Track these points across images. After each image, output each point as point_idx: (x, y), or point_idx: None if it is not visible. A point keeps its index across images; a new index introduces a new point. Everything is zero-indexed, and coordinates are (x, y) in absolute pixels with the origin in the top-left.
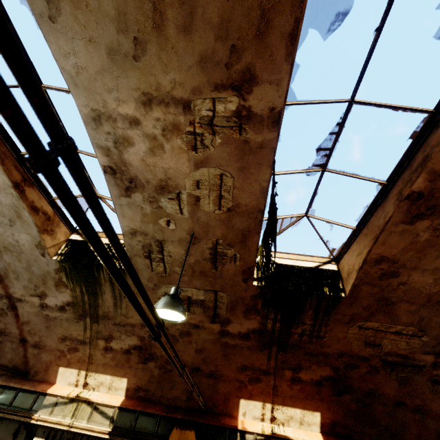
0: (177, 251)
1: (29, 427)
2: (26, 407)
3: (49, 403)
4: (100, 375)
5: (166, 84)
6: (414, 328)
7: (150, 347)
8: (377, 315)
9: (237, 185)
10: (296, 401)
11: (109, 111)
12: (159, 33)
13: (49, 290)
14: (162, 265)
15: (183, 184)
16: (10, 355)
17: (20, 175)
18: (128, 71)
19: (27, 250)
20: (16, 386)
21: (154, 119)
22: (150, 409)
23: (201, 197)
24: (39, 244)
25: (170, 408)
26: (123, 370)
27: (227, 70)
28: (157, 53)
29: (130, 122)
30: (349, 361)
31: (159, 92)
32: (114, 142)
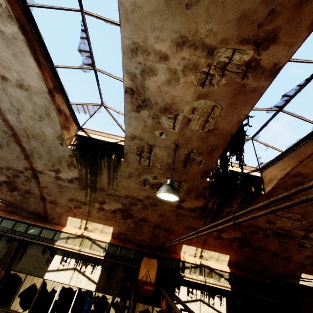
0: (161, 153)
1: (51, 249)
2: (49, 238)
3: (64, 237)
4: (95, 224)
5: (202, 31)
6: (300, 216)
7: (129, 210)
8: None
9: (222, 115)
10: (216, 248)
11: (147, 45)
12: None
13: (63, 168)
14: (148, 161)
15: (182, 109)
16: (34, 206)
17: (52, 84)
18: (176, 16)
19: (50, 139)
20: (41, 225)
21: (180, 57)
22: (128, 245)
23: (192, 120)
24: (60, 136)
25: (140, 246)
26: (110, 222)
27: (257, 28)
28: (207, 5)
29: (160, 57)
30: (253, 230)
31: (194, 37)
32: (141, 71)
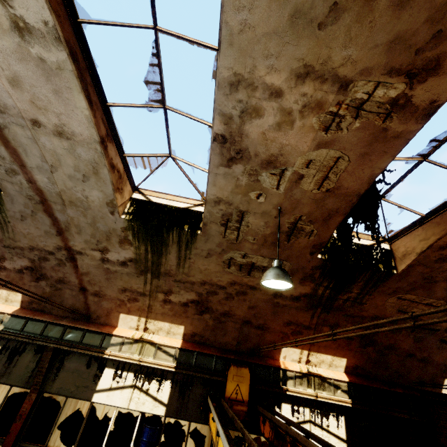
0: (256, 222)
1: (99, 360)
2: (96, 344)
3: (116, 343)
4: (159, 322)
5: (337, 59)
6: (444, 302)
7: (207, 302)
8: (417, 290)
9: (349, 169)
10: (329, 350)
11: (254, 77)
12: (367, 2)
13: (112, 246)
14: (236, 233)
15: (293, 162)
16: (71, 301)
17: (105, 129)
18: (303, 39)
19: (96, 207)
20: (83, 328)
21: (300, 93)
22: (207, 350)
23: (306, 176)
24: (111, 202)
25: (223, 351)
26: (180, 319)
27: (414, 55)
28: (348, 25)
29: (271, 93)
30: None
31: (323, 66)
32: (241, 111)
